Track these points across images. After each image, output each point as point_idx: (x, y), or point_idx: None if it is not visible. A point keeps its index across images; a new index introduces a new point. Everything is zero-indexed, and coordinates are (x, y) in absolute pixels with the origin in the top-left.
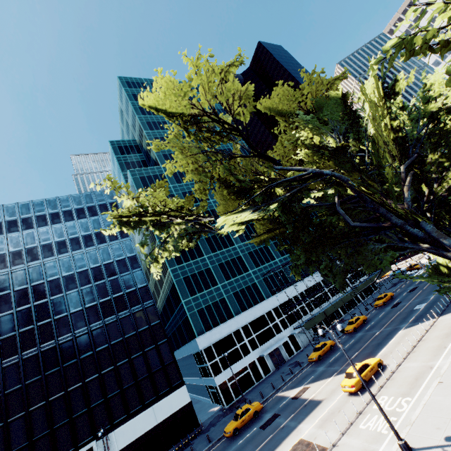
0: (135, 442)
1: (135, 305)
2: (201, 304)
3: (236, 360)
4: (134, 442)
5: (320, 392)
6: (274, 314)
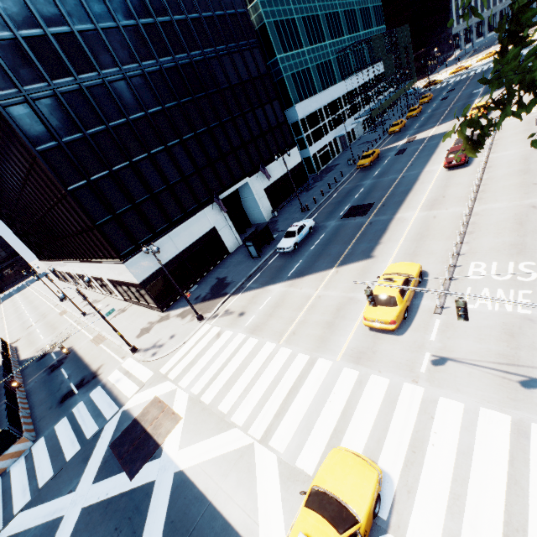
0: (273, 185)
1: (241, 40)
2: (293, 68)
3: (321, 137)
4: (272, 185)
5: (436, 132)
6: (343, 102)
